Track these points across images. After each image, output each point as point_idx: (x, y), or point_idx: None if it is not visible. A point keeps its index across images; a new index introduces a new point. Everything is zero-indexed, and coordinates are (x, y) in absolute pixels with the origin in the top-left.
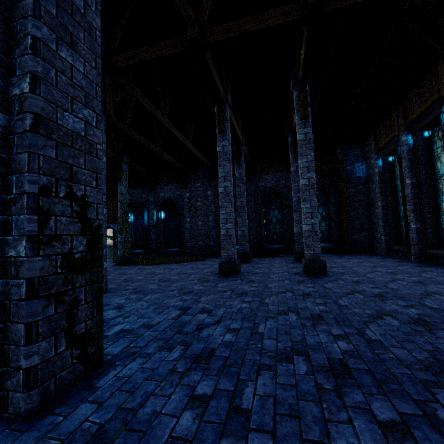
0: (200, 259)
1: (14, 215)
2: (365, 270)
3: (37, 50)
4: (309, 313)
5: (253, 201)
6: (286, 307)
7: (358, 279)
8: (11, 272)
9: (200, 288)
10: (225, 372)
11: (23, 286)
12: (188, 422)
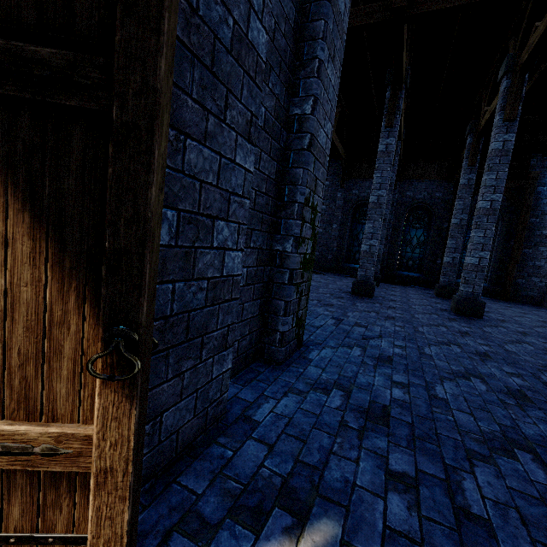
0: (316, 272)
1: (284, 218)
2: (531, 323)
3: (320, 73)
4: (473, 350)
5: (393, 214)
6: (446, 340)
7: (524, 330)
8: (276, 262)
9: (339, 304)
10: (411, 374)
11: (286, 274)
12: (400, 394)
